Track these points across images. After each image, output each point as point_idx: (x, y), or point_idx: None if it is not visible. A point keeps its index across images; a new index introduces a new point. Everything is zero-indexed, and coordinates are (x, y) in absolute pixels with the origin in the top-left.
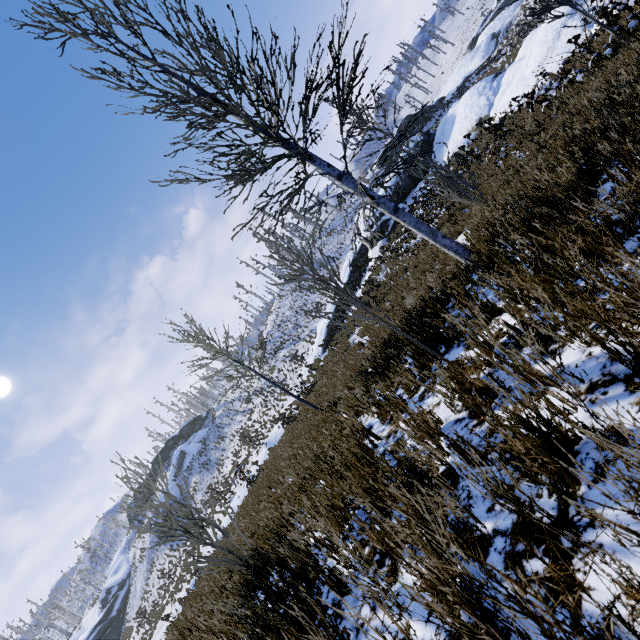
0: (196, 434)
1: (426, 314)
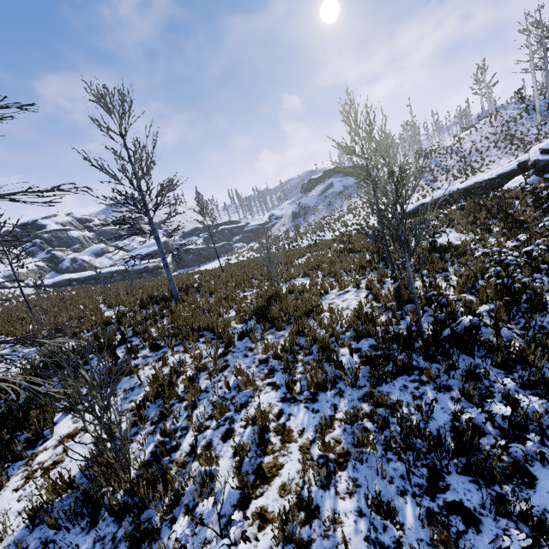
0: (349, 178)
1: (165, 298)
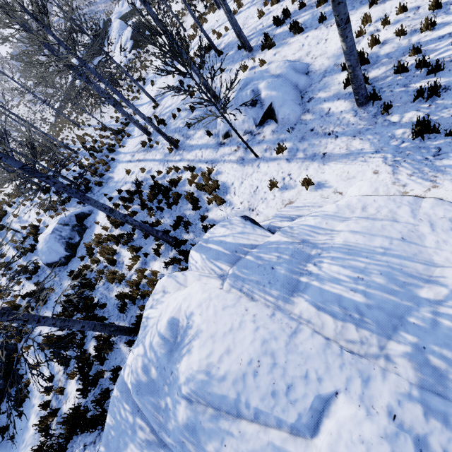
0: None
1: None
